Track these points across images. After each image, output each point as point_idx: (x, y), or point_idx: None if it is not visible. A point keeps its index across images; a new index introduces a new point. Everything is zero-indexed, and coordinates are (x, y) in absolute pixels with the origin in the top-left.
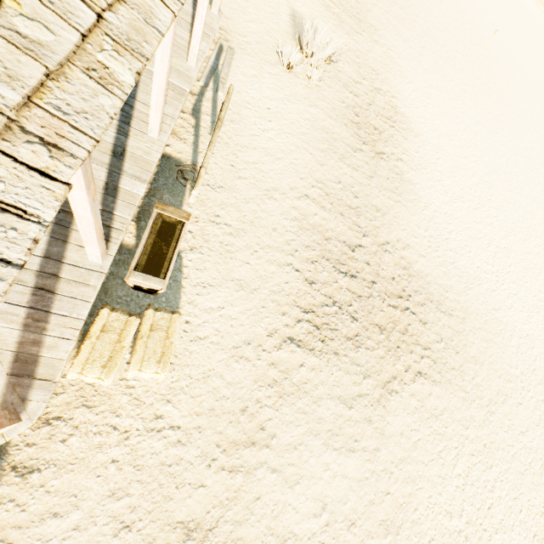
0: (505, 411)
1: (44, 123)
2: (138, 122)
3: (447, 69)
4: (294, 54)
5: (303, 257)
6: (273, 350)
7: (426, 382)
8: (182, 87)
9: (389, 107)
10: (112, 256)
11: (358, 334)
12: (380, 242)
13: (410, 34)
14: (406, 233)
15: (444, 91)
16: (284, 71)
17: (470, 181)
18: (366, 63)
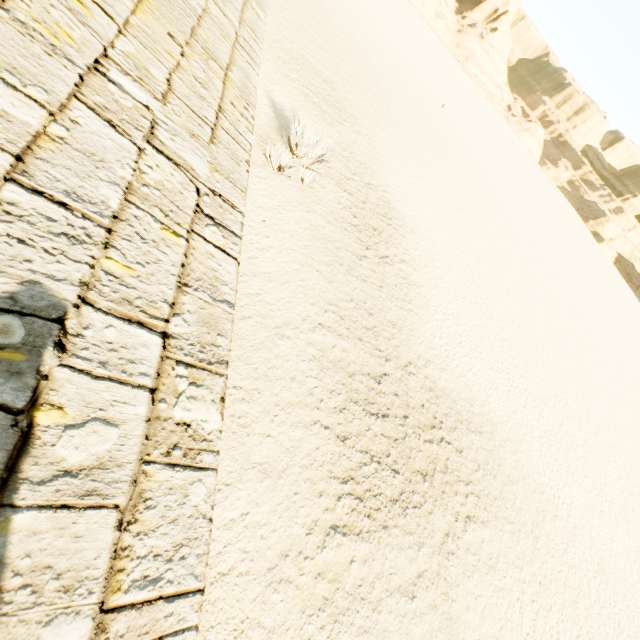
0: (547, 531)
1: (131, 639)
2: None
3: (424, 156)
4: (284, 155)
5: (330, 407)
6: (316, 553)
7: (476, 527)
8: None
9: (383, 203)
10: None
11: (402, 491)
12: (403, 364)
13: (387, 122)
14: (424, 346)
15: (425, 179)
16: (274, 173)
17: (465, 273)
18: (353, 156)
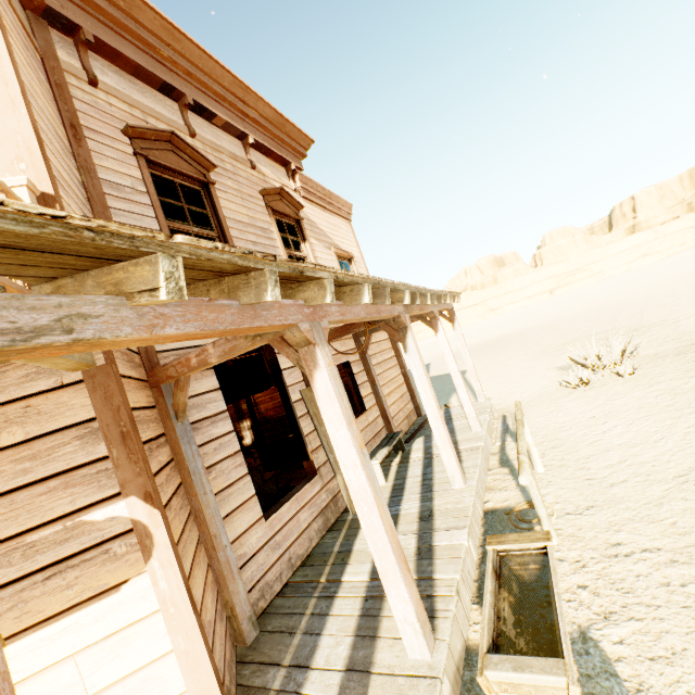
0: None
1: None
2: (440, 485)
3: None
4: (580, 373)
5: None
6: None
7: None
8: (474, 445)
9: None
10: (444, 640)
11: None
12: None
13: None
14: None
15: None
16: (583, 391)
17: None
18: (683, 333)
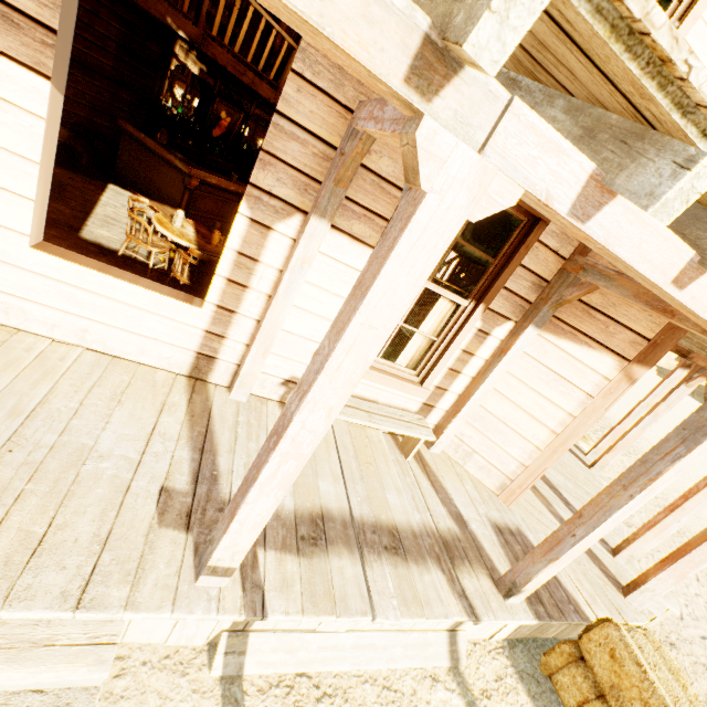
0: None
1: None
2: None
3: None
4: None
5: None
6: None
7: None
8: None
9: None
10: None
11: None
12: None
13: None
14: None
15: None
16: None
17: None
18: None
